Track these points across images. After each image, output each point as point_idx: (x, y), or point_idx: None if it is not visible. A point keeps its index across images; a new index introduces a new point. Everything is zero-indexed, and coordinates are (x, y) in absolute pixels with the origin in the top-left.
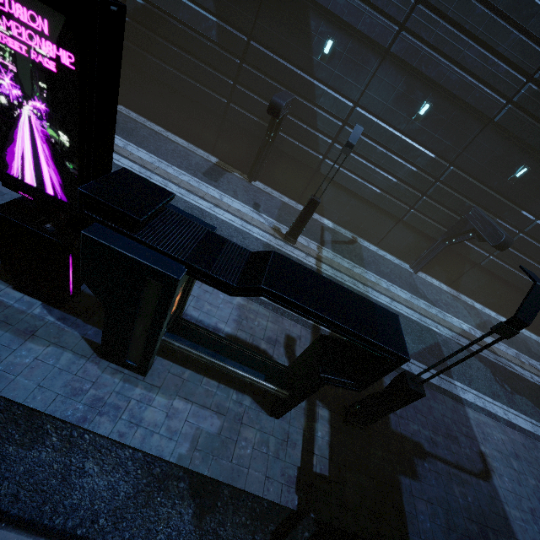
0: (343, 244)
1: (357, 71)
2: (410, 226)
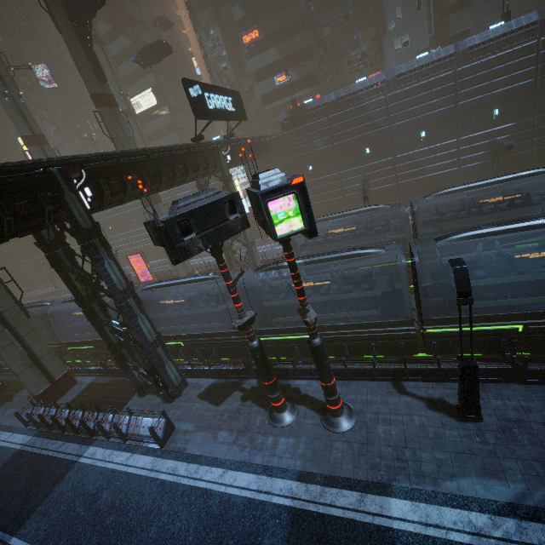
0: None
1: None
2: None
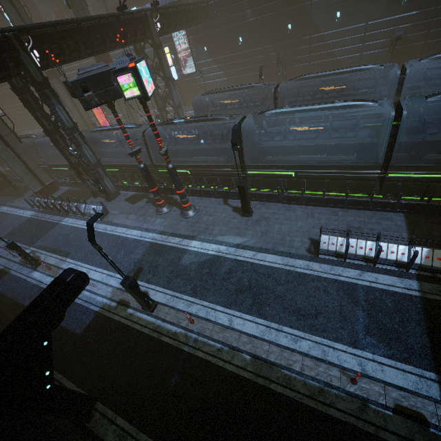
0: None
1: None
2: None
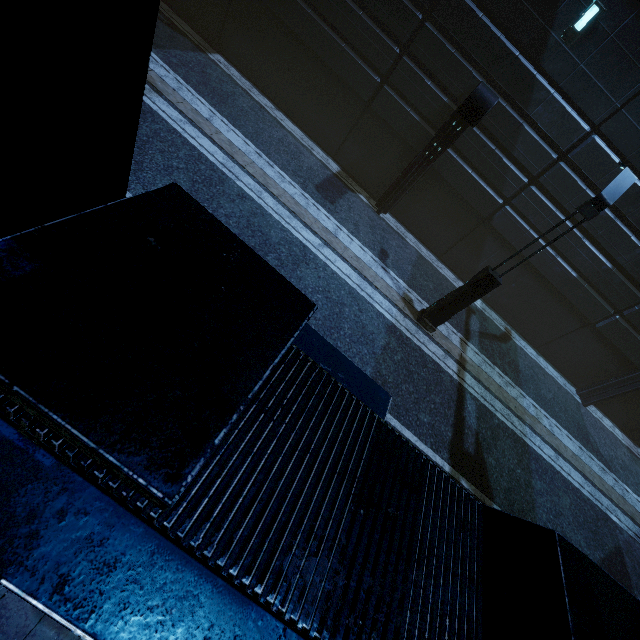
0: (494, 340)
1: (621, 71)
2: (602, 337)
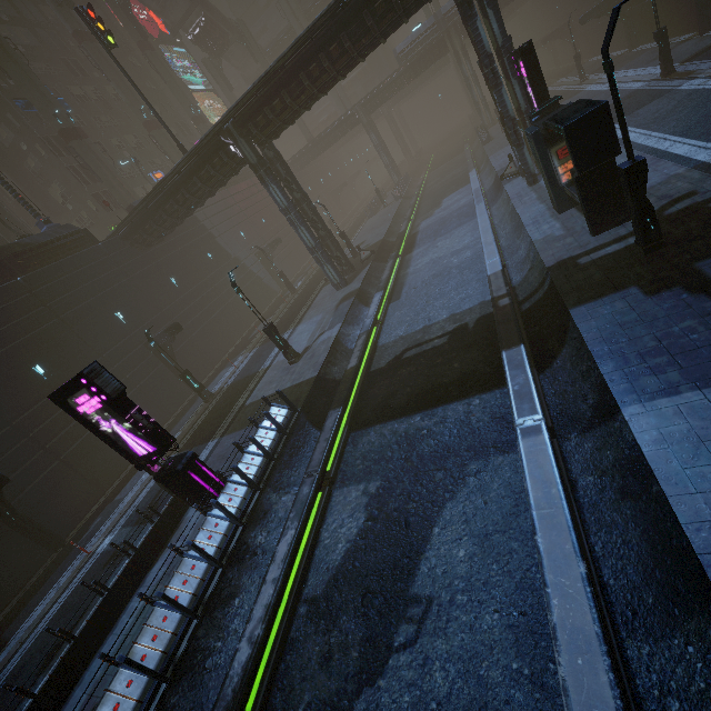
0: None
1: None
2: None
